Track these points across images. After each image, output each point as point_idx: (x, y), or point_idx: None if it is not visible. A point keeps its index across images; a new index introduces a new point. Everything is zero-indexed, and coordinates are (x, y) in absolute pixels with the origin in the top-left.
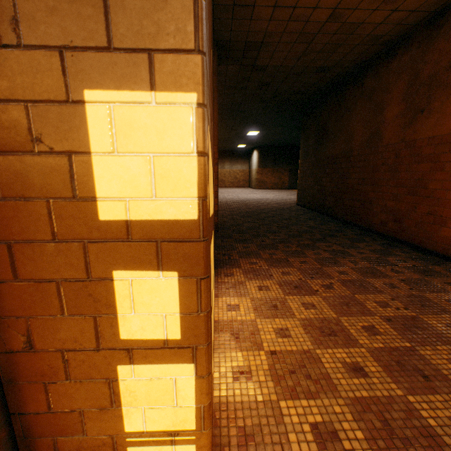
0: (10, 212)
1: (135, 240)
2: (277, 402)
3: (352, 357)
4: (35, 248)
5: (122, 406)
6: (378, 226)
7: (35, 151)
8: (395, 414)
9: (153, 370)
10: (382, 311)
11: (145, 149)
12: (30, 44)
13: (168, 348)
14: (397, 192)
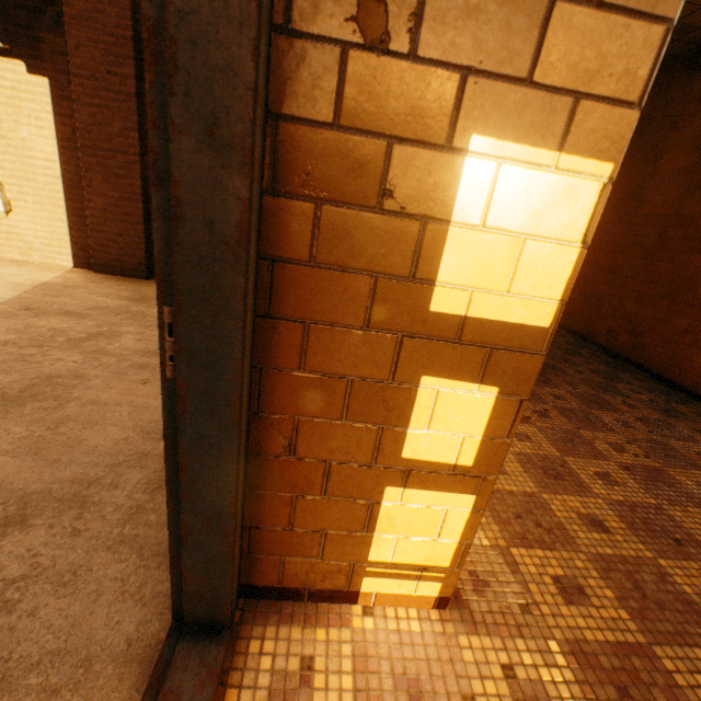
0: (320, 284)
1: (463, 342)
2: (507, 548)
3: (587, 508)
4: (336, 334)
5: (374, 532)
6: (603, 336)
7: (379, 208)
8: (646, 577)
9: (426, 497)
10: (617, 456)
11: (520, 228)
12: (424, 55)
13: (453, 474)
14: (645, 291)
